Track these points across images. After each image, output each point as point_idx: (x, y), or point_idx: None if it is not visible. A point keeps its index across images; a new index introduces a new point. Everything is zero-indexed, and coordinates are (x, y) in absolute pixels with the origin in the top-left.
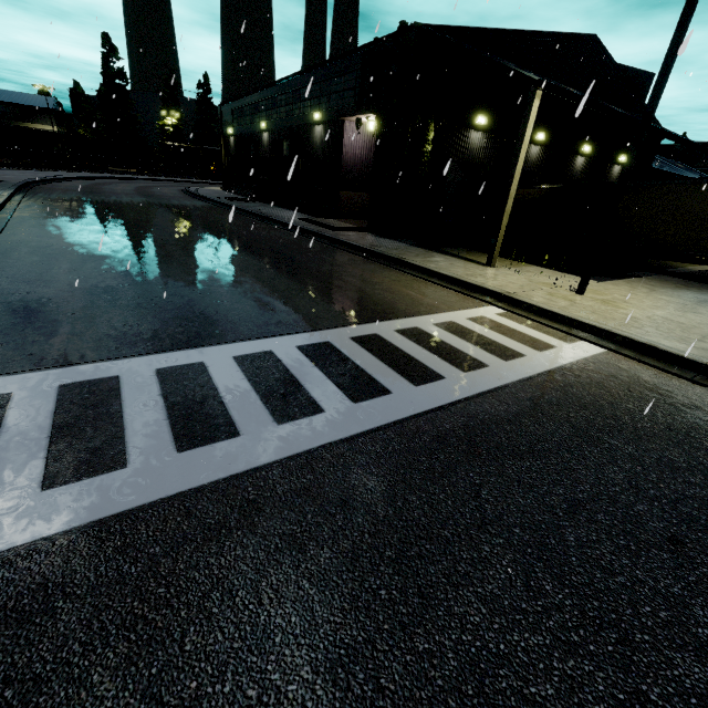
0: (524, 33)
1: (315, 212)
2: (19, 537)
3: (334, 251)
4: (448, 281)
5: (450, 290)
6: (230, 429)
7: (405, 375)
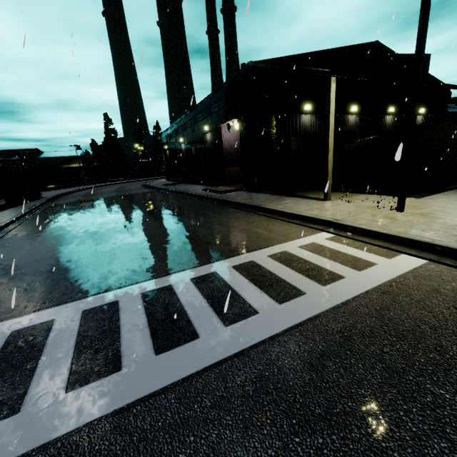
0: (326, 51)
1: (213, 184)
2: None
3: (216, 207)
4: (291, 217)
5: (292, 223)
6: (16, 404)
7: (221, 314)
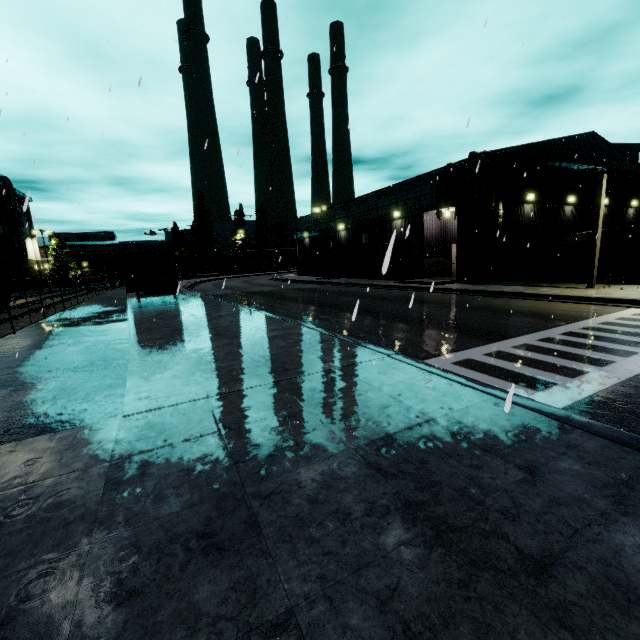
0: (548, 141)
1: (399, 277)
2: (598, 387)
3: (459, 296)
4: (576, 300)
5: (585, 304)
6: (606, 360)
7: None
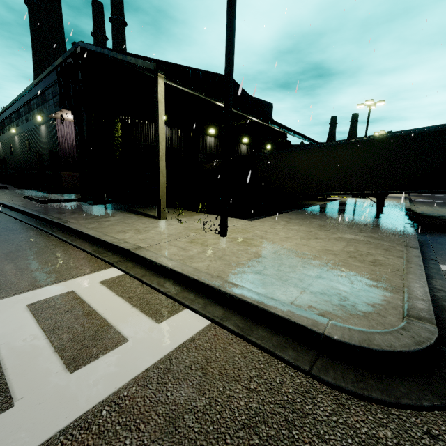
0: (182, 67)
1: (50, 191)
2: None
3: (4, 223)
4: (92, 241)
5: (84, 252)
6: None
7: None
